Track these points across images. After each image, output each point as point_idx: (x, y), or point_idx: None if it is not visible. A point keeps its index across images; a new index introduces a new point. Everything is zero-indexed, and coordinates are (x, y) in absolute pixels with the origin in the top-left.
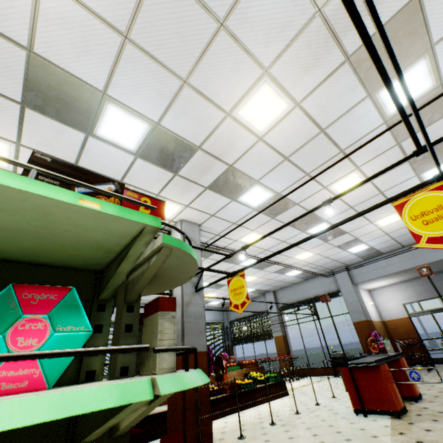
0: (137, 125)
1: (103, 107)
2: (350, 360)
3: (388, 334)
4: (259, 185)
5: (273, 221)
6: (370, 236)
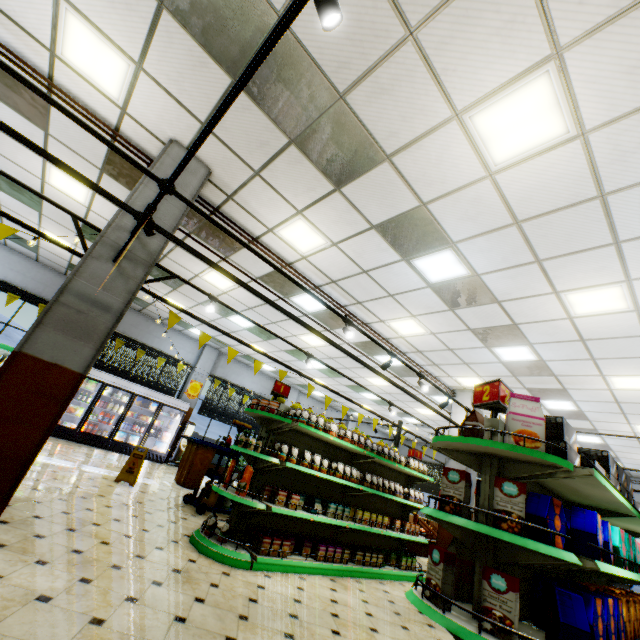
0: (528, 356)
1: (519, 346)
2: None
3: None
4: (571, 402)
5: None
6: (633, 461)
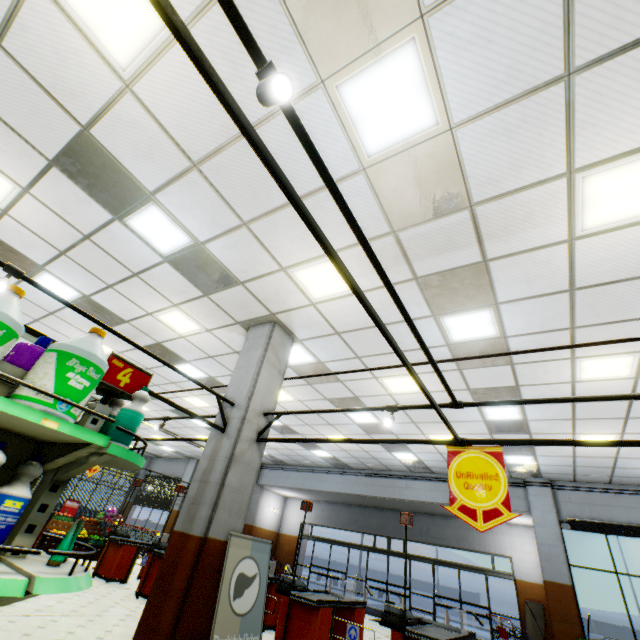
0: None
1: None
2: (118, 536)
3: (275, 548)
4: None
5: (150, 402)
6: None
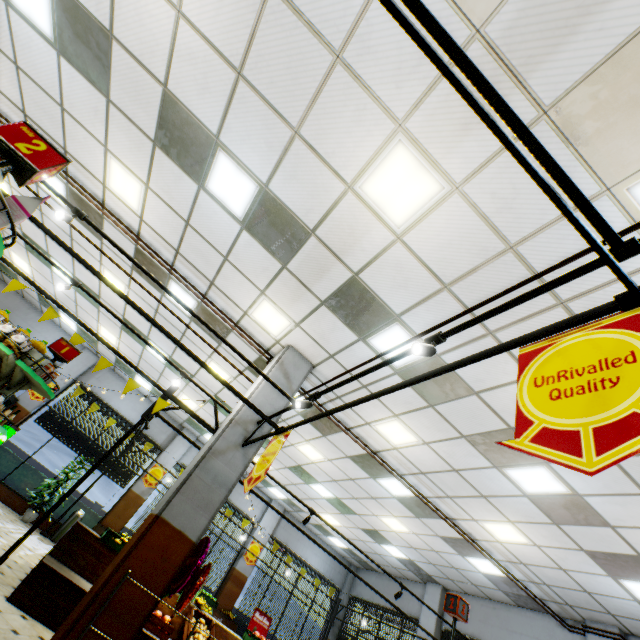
0: (245, 184)
1: (215, 155)
2: None
3: None
4: (401, 326)
5: (431, 413)
6: None
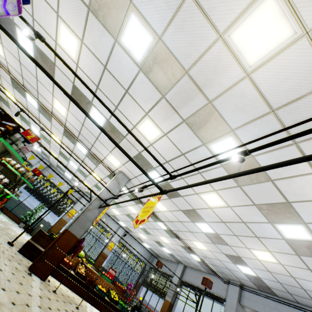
0: (102, 117)
1: (91, 107)
2: None
3: None
4: (156, 171)
5: (170, 201)
6: (253, 263)
